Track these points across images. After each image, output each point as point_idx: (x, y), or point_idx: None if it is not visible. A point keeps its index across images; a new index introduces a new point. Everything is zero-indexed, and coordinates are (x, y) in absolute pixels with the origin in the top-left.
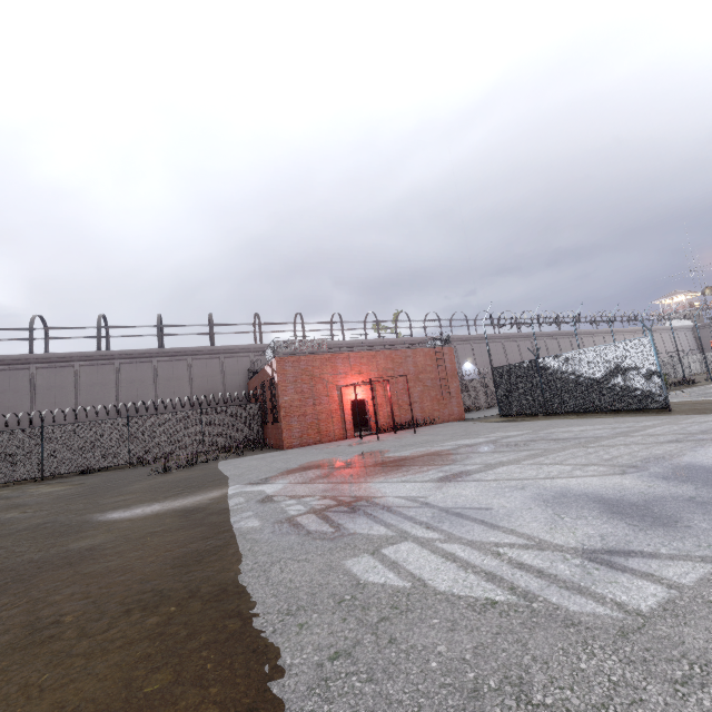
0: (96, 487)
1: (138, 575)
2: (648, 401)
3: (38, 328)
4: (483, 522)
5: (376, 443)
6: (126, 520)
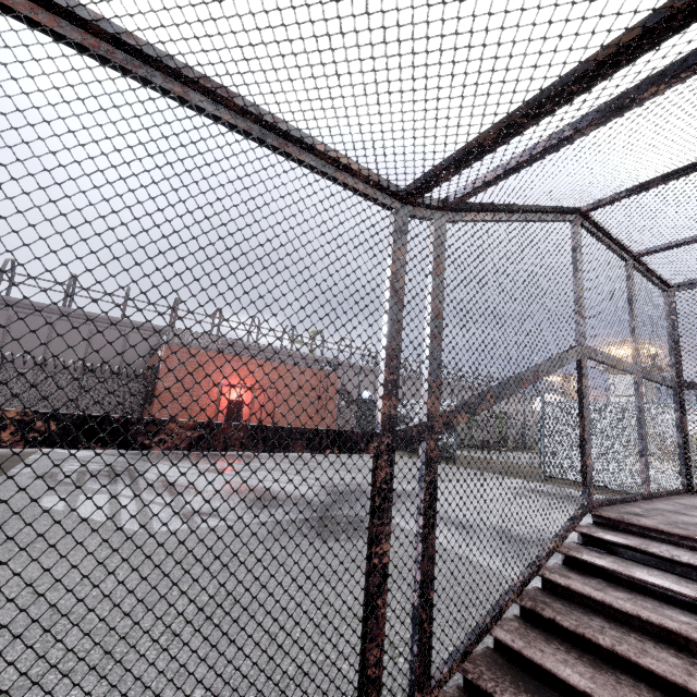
0: None
1: None
2: (445, 451)
3: None
4: (173, 493)
5: None
6: None
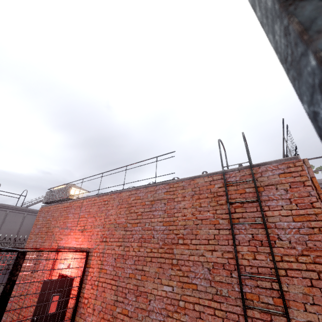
0: None
1: None
2: None
3: None
4: None
5: None
6: None
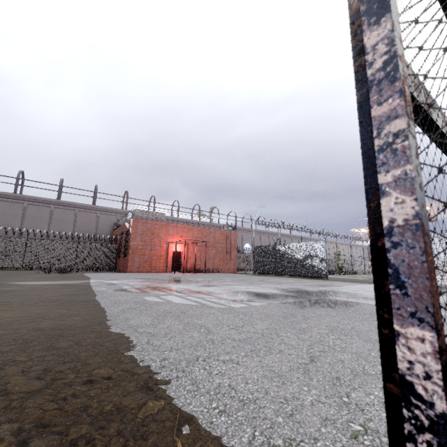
0: (2, 274)
1: (44, 296)
2: (319, 273)
3: None
4: (207, 294)
5: (181, 275)
6: (29, 284)
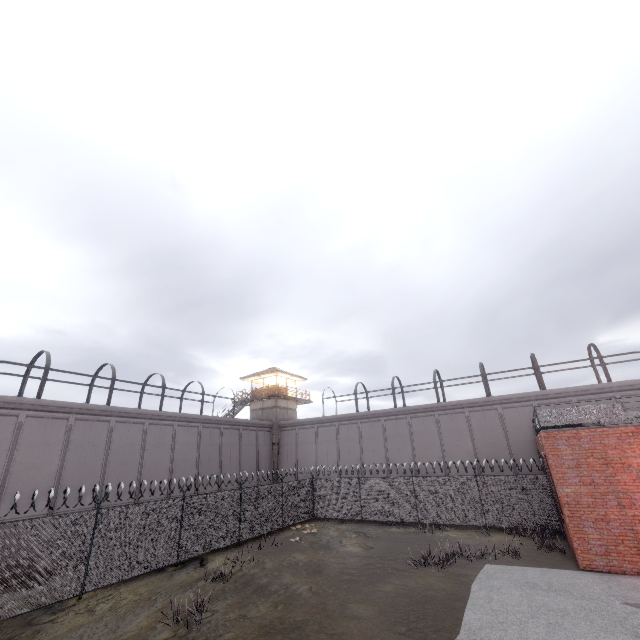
0: (368, 566)
1: None
2: None
3: (359, 393)
4: None
5: None
6: None
